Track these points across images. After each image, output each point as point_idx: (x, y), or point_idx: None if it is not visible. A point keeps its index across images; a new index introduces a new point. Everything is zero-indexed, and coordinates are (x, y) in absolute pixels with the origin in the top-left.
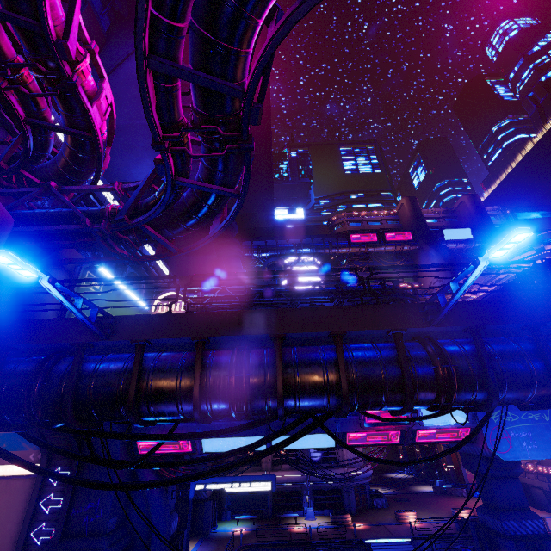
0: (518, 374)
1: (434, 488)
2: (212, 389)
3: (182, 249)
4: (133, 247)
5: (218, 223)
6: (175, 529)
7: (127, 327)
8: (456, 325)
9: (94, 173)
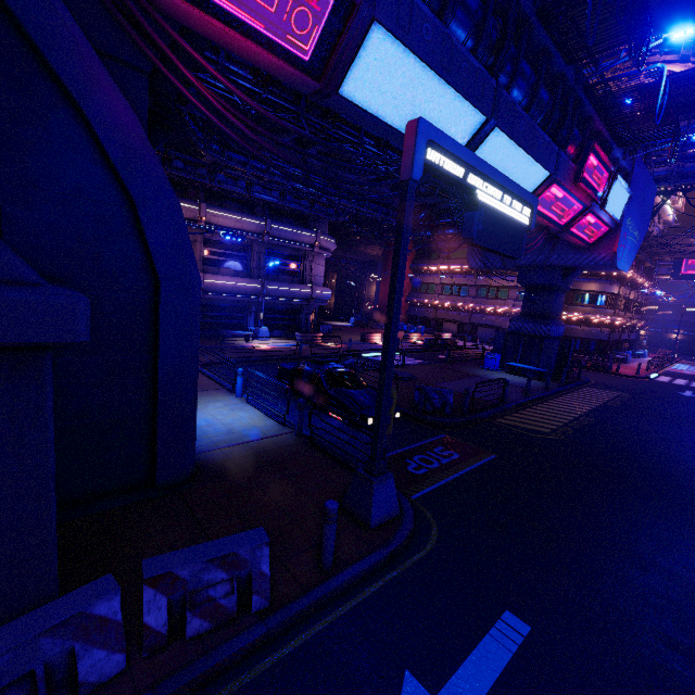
0: None
1: (357, 322)
2: None
3: None
4: None
5: None
6: None
7: None
8: None
9: None
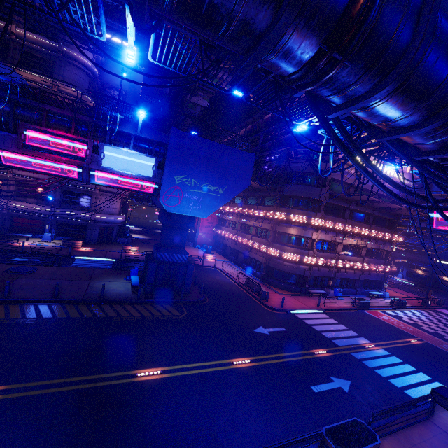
0: None
1: None
2: None
3: None
4: None
5: None
6: None
7: None
8: None
9: None
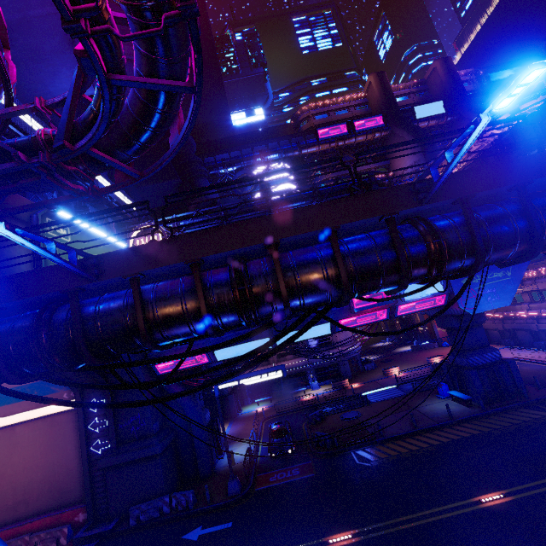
0: (503, 236)
1: (412, 347)
2: (218, 306)
3: (143, 172)
4: (88, 179)
5: (176, 132)
6: (209, 420)
7: (114, 264)
8: (447, 199)
9: (2, 92)
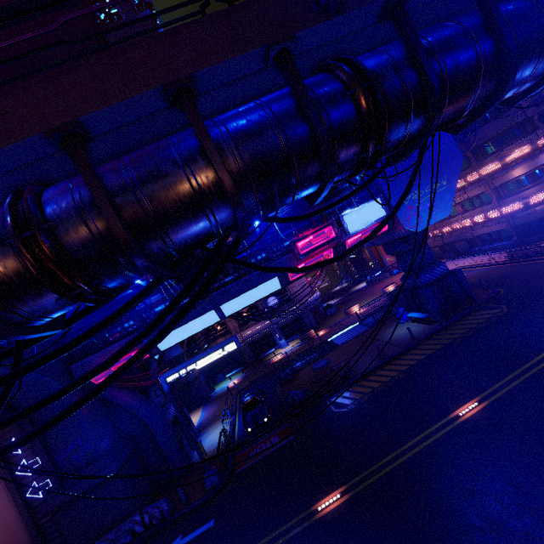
0: (461, 63)
1: (367, 282)
2: None
3: None
4: None
5: None
6: (175, 413)
7: None
8: (370, 3)
9: None
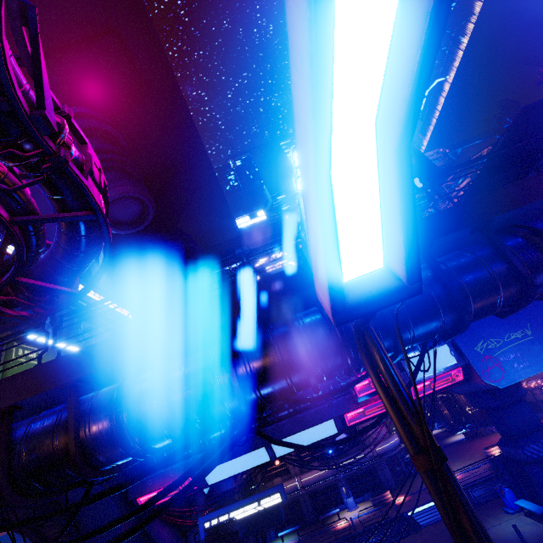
0: (419, 306)
1: (465, 434)
2: (93, 437)
3: (81, 290)
4: (27, 305)
5: (102, 251)
6: None
7: None
8: None
9: None
